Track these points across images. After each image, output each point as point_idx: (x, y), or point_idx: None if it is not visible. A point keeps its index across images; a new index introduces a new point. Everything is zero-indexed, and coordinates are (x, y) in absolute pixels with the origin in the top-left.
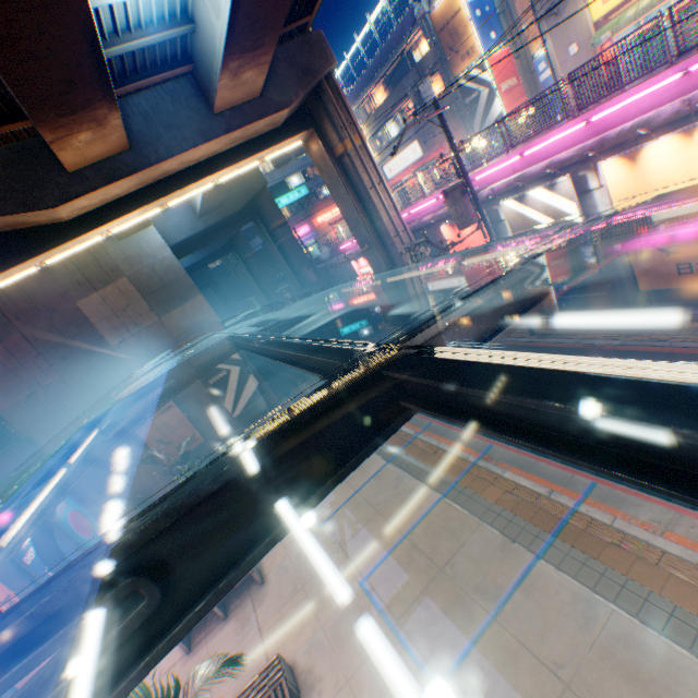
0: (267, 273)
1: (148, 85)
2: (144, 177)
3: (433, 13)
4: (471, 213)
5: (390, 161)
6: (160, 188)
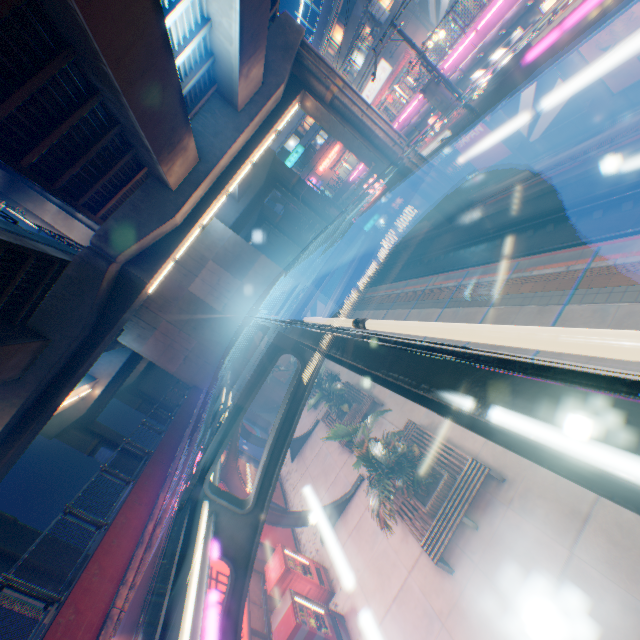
0: (296, 229)
1: (196, 113)
2: (212, 177)
3: None
4: (448, 97)
5: (365, 89)
6: (222, 181)
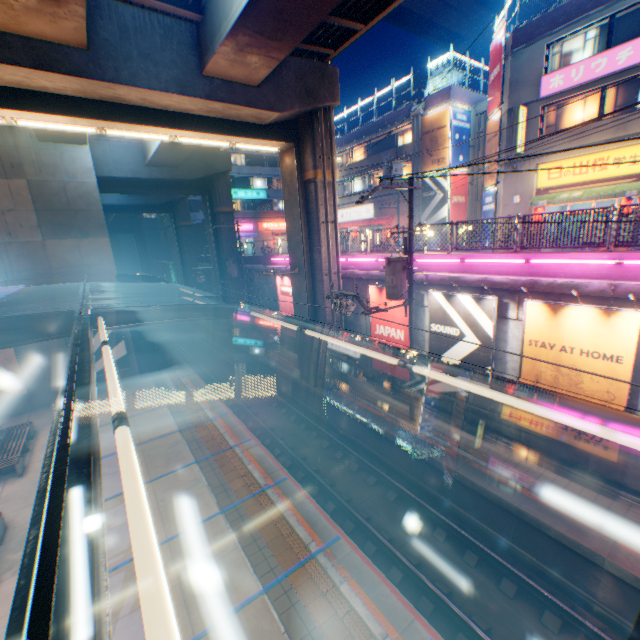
0: (195, 247)
1: (143, 3)
2: (89, 86)
3: (425, 117)
4: (404, 288)
5: (346, 209)
6: (106, 109)
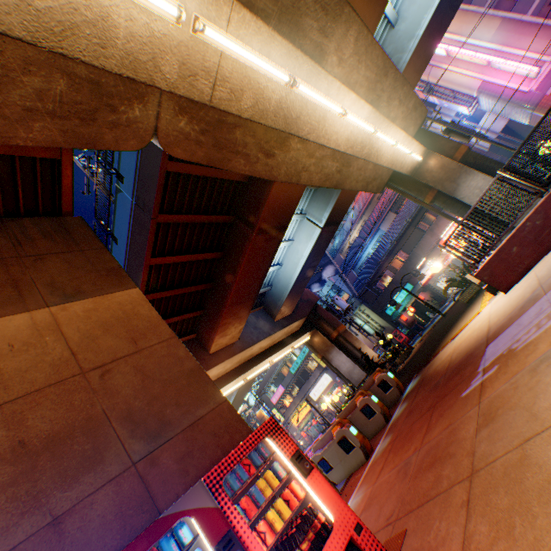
0: None
1: None
2: None
3: (257, 414)
4: None
5: None
6: None
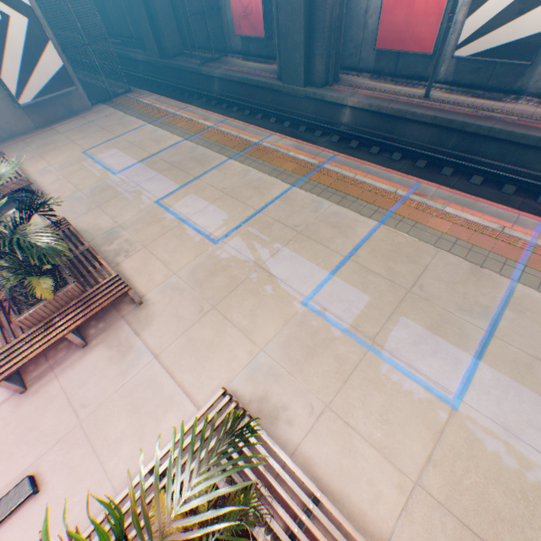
0: None
1: None
2: None
3: None
4: None
5: None
6: None
